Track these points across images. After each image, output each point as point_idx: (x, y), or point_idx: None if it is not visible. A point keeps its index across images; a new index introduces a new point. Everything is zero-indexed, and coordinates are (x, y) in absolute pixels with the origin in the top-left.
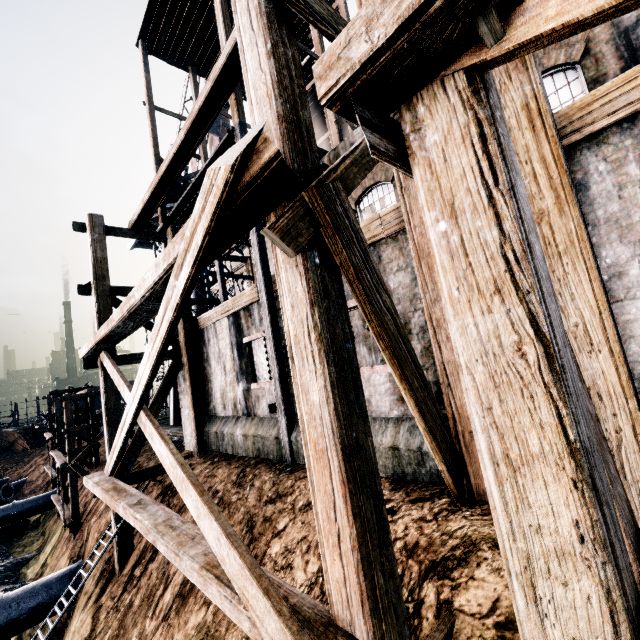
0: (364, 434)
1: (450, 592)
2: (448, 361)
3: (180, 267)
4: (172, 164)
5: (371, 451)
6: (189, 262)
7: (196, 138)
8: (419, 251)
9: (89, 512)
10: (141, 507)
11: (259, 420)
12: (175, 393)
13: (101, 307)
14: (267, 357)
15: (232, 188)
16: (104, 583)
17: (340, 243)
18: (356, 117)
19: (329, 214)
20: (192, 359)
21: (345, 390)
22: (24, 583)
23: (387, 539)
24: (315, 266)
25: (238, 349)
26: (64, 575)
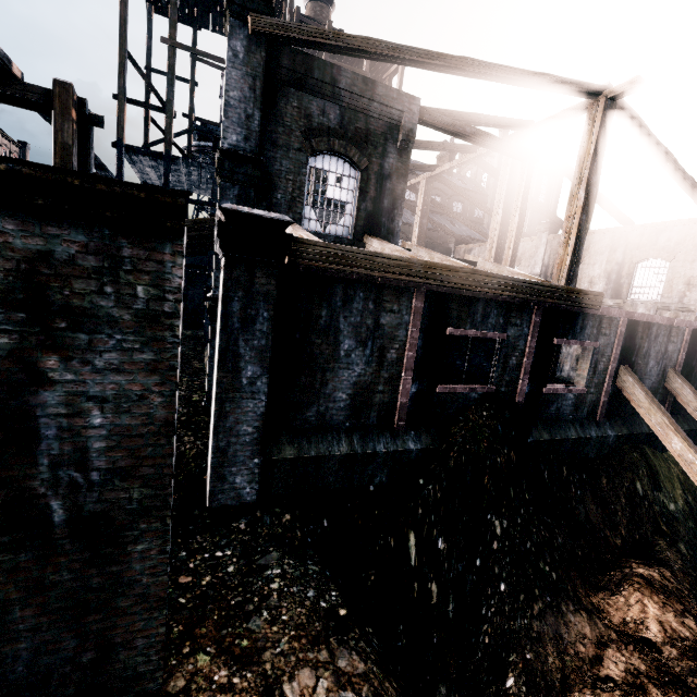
0: None
1: None
2: None
3: None
4: None
5: None
6: None
7: None
8: None
9: None
10: None
11: None
12: None
13: None
14: None
15: None
16: None
17: None
18: None
19: None
20: None
21: None
22: None
23: None
24: None
25: None
26: None
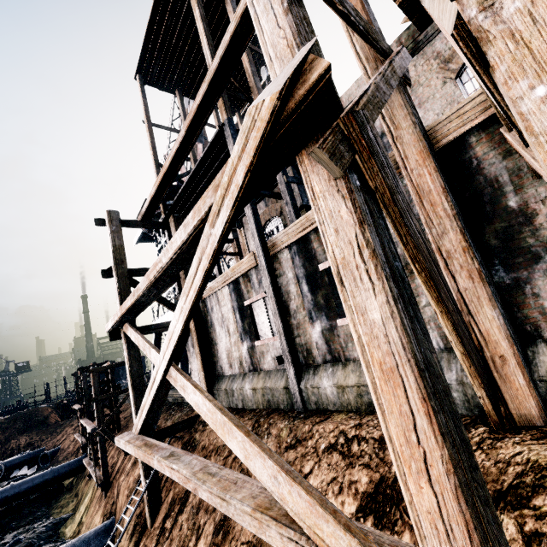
0: (429, 351)
1: (536, 522)
2: (465, 289)
3: (216, 214)
4: (174, 159)
5: (438, 368)
6: (228, 205)
7: (194, 134)
8: (419, 191)
9: (117, 472)
10: (175, 458)
11: (265, 374)
12: (182, 360)
13: (121, 286)
14: (268, 316)
15: (277, 118)
16: (138, 537)
17: (375, 166)
18: (415, 11)
19: (364, 138)
20: (198, 326)
21: (405, 305)
22: (64, 541)
23: (473, 462)
24: (357, 188)
25: (240, 312)
26: (100, 531)
